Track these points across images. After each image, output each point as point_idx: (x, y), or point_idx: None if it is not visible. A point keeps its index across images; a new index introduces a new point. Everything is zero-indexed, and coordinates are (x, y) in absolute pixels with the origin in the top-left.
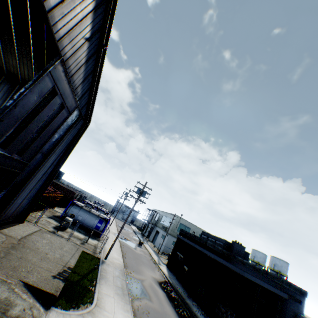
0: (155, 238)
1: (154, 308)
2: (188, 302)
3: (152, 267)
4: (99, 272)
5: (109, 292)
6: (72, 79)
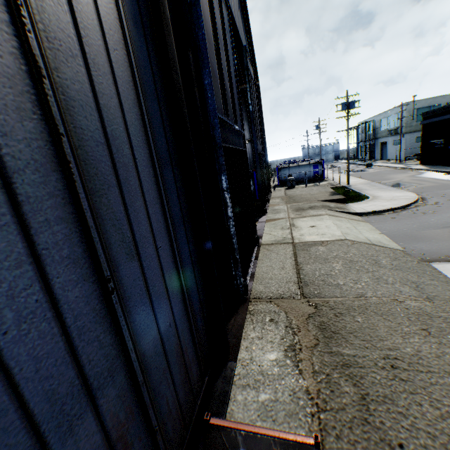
0: (384, 152)
1: (426, 186)
2: None
3: (401, 172)
4: (353, 189)
5: (374, 192)
6: None
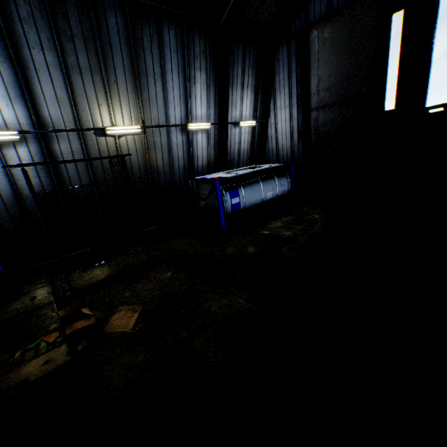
0: None
1: None
2: None
3: None
4: None
5: None
6: None
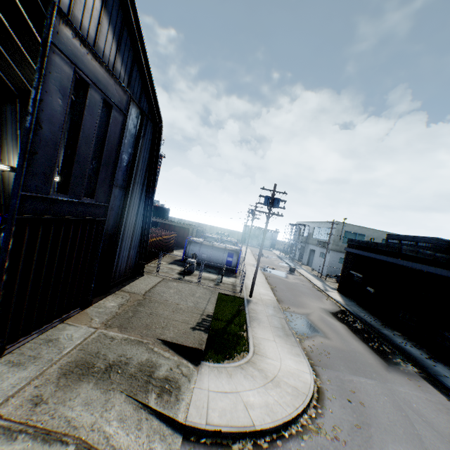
0: (311, 260)
1: (334, 347)
2: (384, 333)
3: (317, 296)
4: (246, 314)
5: (266, 336)
6: (99, 50)
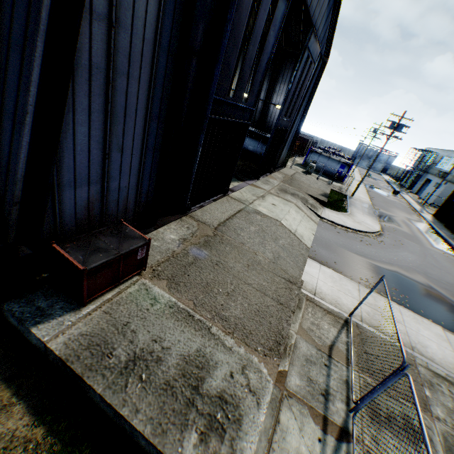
0: (422, 189)
1: (401, 230)
2: (450, 240)
3: (407, 212)
4: (347, 202)
5: (358, 212)
6: (317, 33)
